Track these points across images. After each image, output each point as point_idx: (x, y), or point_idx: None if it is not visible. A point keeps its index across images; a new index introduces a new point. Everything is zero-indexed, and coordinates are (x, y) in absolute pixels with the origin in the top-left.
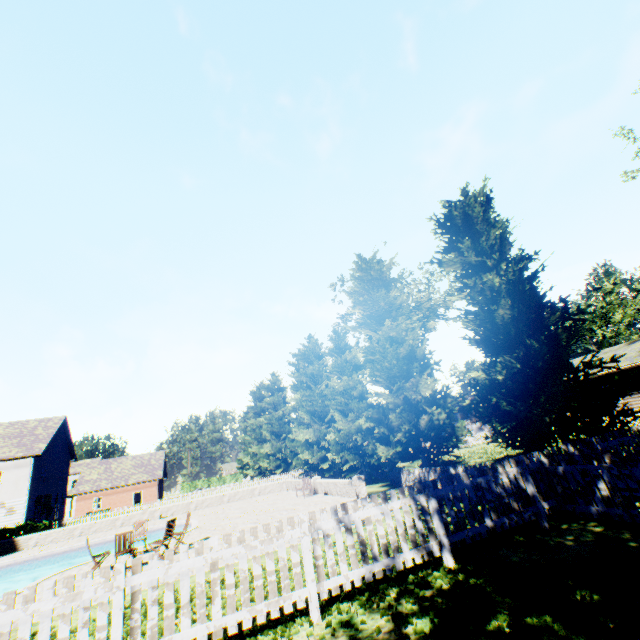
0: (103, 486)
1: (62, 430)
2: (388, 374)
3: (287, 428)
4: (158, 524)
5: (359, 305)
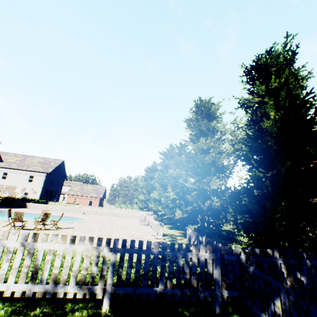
0: (78, 194)
1: (62, 166)
2: (194, 171)
3: (154, 190)
4: (77, 215)
5: (189, 127)
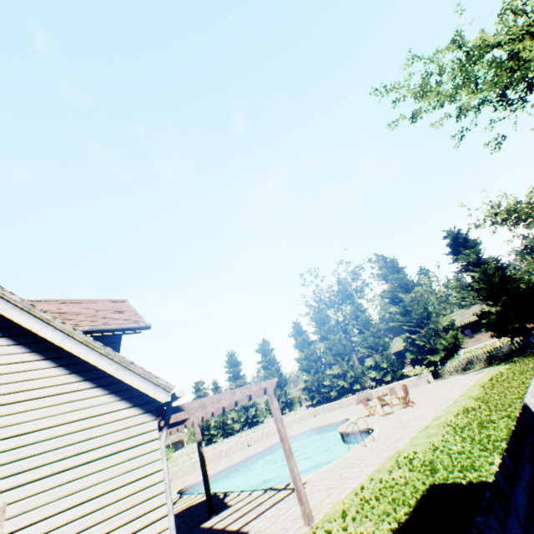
0: None
1: None
2: (420, 317)
3: (284, 378)
4: (276, 439)
5: (393, 280)
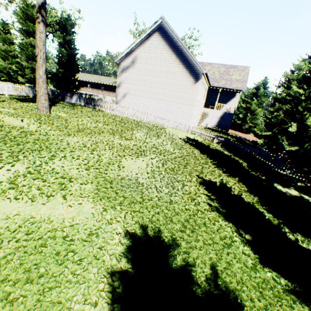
0: None
1: None
2: (28, 56)
3: None
4: None
5: (20, 23)
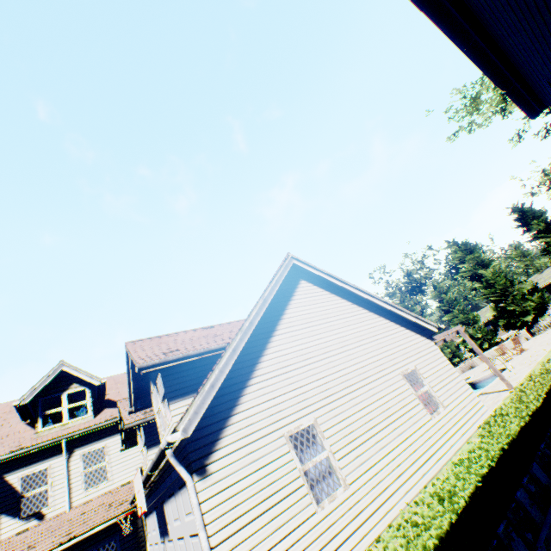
0: None
1: None
2: (503, 286)
3: None
4: None
5: (470, 260)
